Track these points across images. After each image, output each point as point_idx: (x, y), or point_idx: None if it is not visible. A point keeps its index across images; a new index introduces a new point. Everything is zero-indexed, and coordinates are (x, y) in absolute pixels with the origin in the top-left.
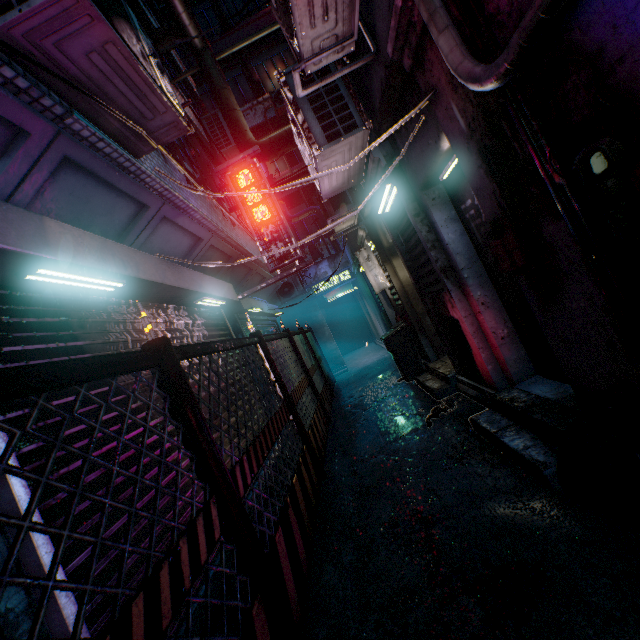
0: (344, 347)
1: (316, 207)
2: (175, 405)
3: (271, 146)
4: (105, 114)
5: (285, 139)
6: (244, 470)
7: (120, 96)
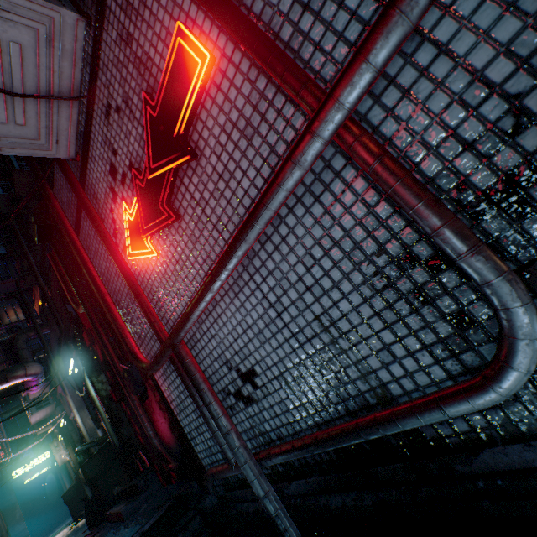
0: (36, 533)
1: None
2: None
3: (5, 393)
4: None
5: (16, 389)
6: None
7: None
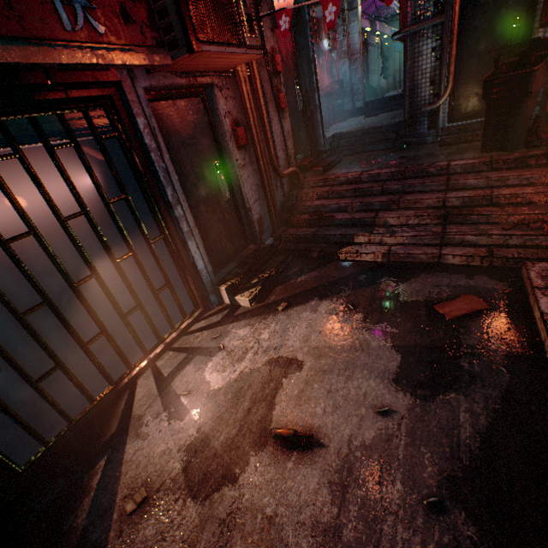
0: None
1: None
2: None
3: None
4: None
5: None
6: None
7: None
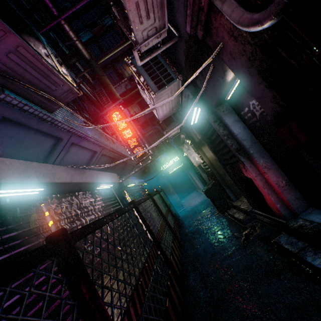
0: (181, 195)
1: (156, 126)
2: (70, 284)
3: (129, 99)
4: (26, 90)
5: (136, 95)
6: (131, 317)
7: (33, 78)
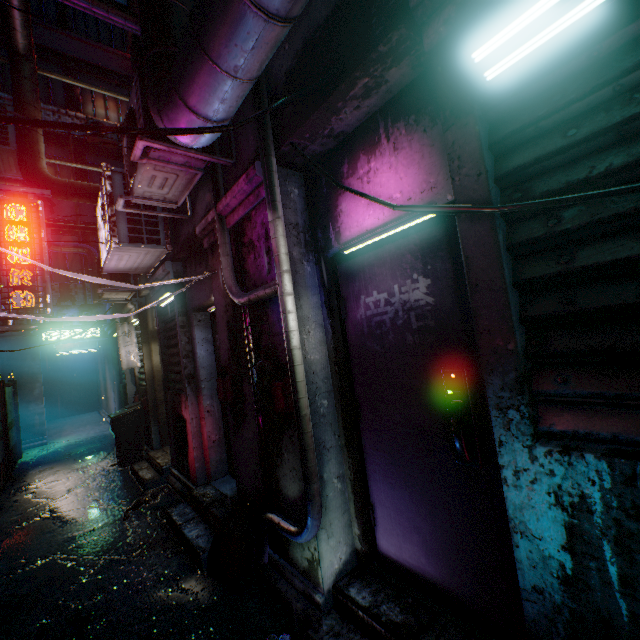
0: (54, 410)
1: (91, 248)
2: None
3: (66, 188)
4: None
5: (86, 192)
6: None
7: None
